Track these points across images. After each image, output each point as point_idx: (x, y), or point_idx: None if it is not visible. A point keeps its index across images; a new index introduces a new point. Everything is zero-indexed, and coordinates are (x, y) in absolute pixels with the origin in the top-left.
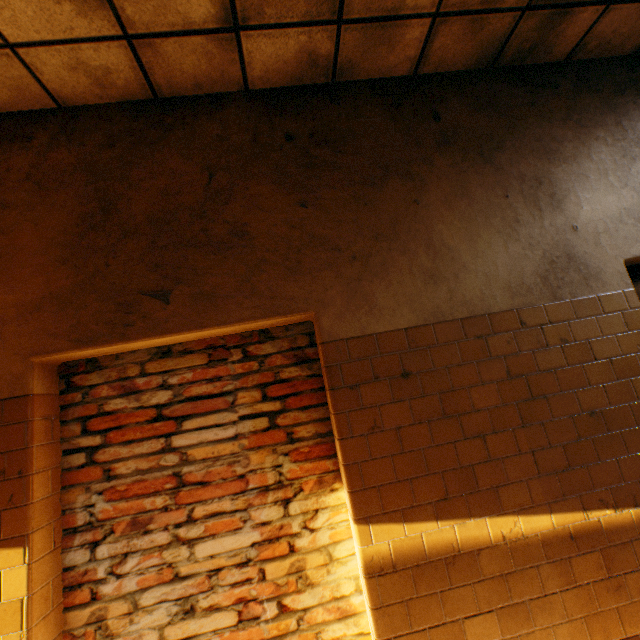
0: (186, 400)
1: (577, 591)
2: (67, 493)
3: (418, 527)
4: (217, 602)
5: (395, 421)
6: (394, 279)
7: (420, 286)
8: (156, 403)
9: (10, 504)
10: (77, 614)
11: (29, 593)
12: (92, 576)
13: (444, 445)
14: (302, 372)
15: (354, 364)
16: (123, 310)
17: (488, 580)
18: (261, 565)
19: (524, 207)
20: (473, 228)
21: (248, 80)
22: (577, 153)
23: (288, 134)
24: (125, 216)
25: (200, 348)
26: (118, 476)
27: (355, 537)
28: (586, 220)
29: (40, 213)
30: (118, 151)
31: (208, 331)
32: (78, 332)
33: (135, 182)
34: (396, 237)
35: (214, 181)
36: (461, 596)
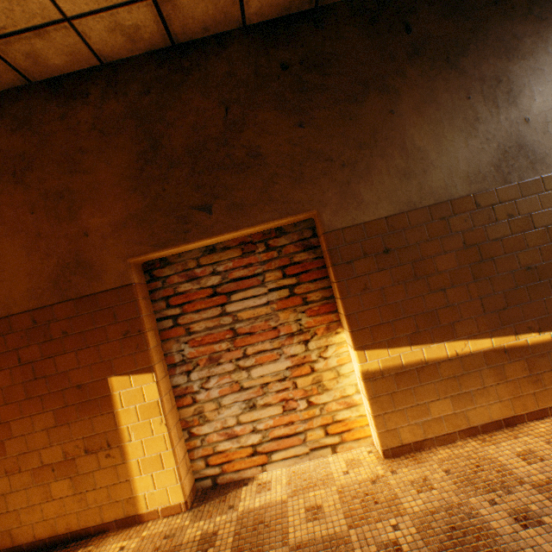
0: (230, 281)
1: (506, 384)
2: (165, 344)
3: (397, 351)
4: (268, 402)
5: (380, 284)
6: (375, 179)
7: (396, 183)
8: (211, 285)
9: (138, 350)
10: (186, 411)
11: (160, 397)
12: (190, 390)
13: (415, 298)
14: (309, 256)
15: (348, 246)
16: (181, 222)
17: (445, 380)
18: (293, 380)
19: (483, 106)
20: (439, 130)
21: (245, 17)
22: (535, 48)
23: (283, 64)
24: (169, 150)
25: (234, 245)
26: (194, 332)
27: (355, 359)
28: (537, 112)
29: (109, 155)
30: (153, 97)
31: (241, 232)
32: (154, 240)
33: (171, 122)
34: (376, 145)
35: (229, 113)
36: (427, 390)
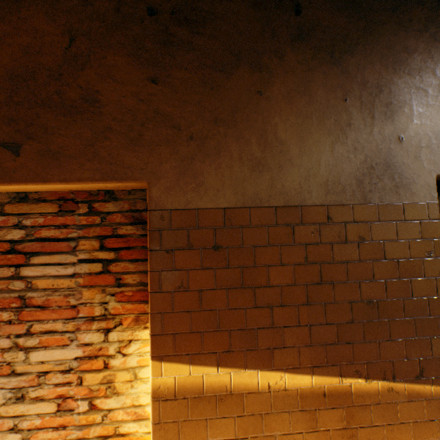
0: (38, 240)
1: (318, 434)
2: None
3: (201, 369)
4: (44, 394)
5: (200, 284)
6: (224, 163)
7: (246, 172)
8: (12, 239)
9: None
10: None
11: None
12: None
13: (237, 310)
14: (137, 231)
15: (174, 232)
16: None
17: (249, 416)
18: (82, 373)
19: (359, 112)
20: (307, 126)
21: None
22: (423, 67)
23: (151, 8)
24: None
25: (54, 198)
26: None
27: (150, 368)
28: (413, 133)
29: None
30: None
31: (53, 185)
32: None
33: None
34: (234, 124)
35: (74, 45)
36: (225, 424)
